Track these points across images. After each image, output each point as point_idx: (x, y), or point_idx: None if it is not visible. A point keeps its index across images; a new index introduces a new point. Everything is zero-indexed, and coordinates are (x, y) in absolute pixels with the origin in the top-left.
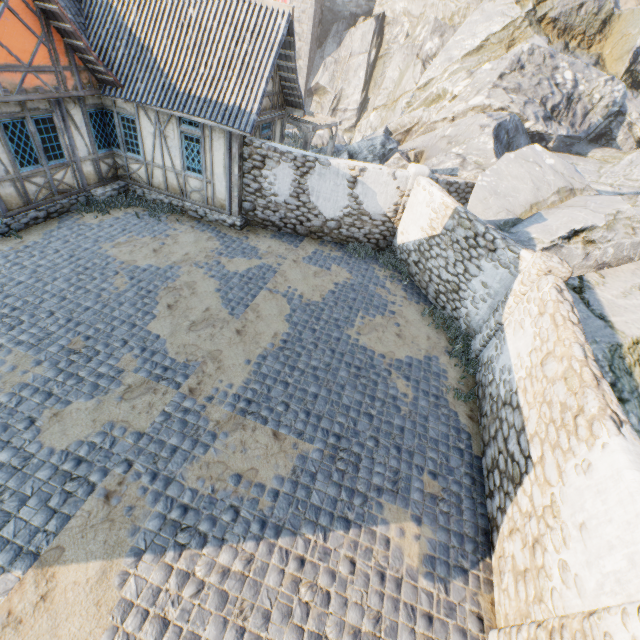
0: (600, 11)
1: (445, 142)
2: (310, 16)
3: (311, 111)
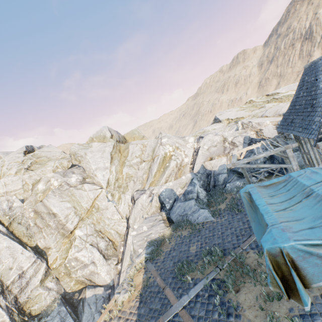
0: (122, 136)
1: (213, 147)
2: None
3: (233, 156)
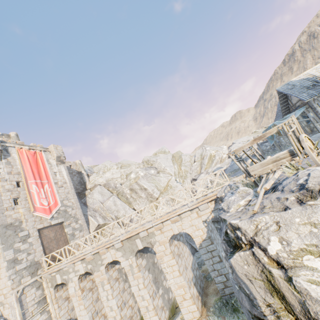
0: None
1: None
2: (73, 193)
3: None
